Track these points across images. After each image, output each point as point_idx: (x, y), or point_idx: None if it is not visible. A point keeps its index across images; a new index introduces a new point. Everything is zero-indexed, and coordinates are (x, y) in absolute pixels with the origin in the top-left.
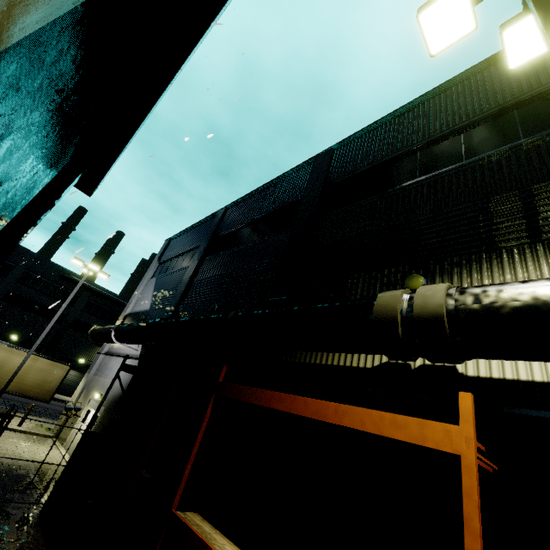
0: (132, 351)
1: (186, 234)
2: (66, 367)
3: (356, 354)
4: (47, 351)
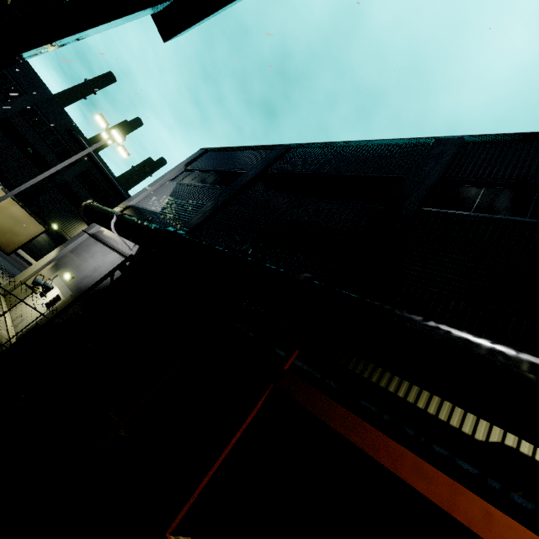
0: (125, 248)
1: (228, 152)
2: (41, 227)
3: (459, 410)
4: (24, 200)
